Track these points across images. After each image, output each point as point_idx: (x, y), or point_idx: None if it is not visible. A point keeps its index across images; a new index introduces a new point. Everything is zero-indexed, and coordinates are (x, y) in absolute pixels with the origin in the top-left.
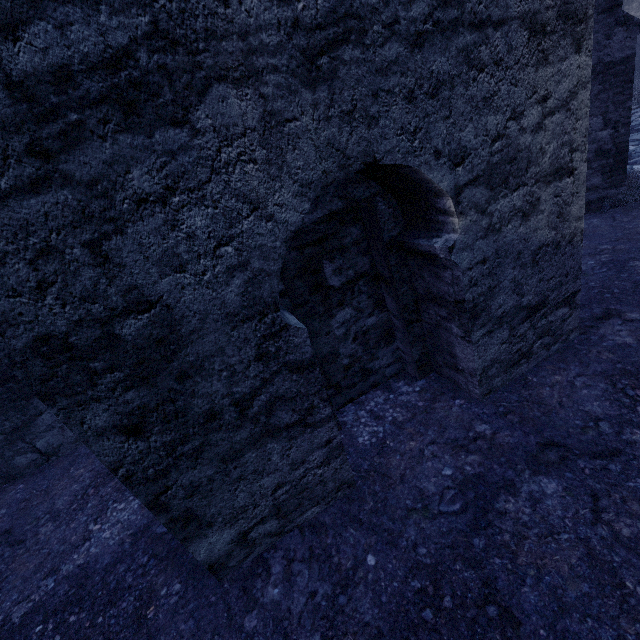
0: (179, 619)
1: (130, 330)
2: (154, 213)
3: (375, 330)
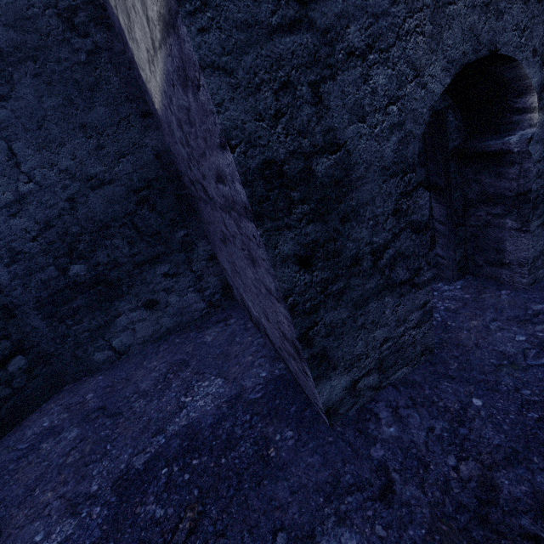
0: (303, 455)
1: (321, 168)
2: (356, 66)
3: None
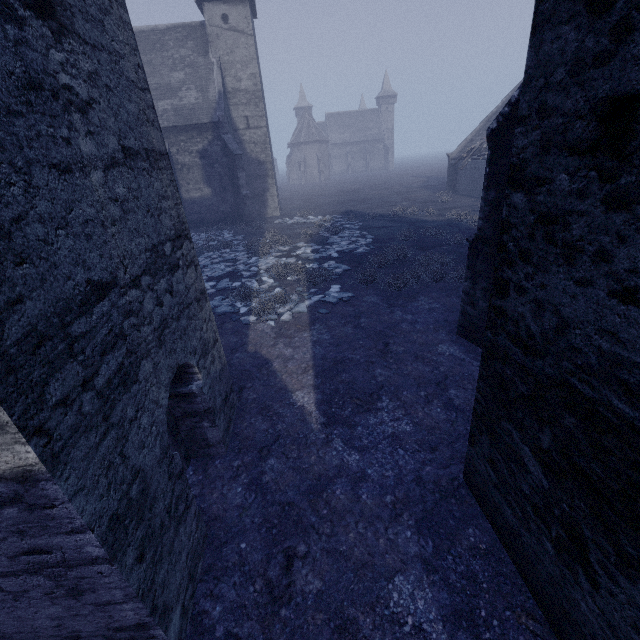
0: None
1: (134, 492)
2: (134, 425)
3: None
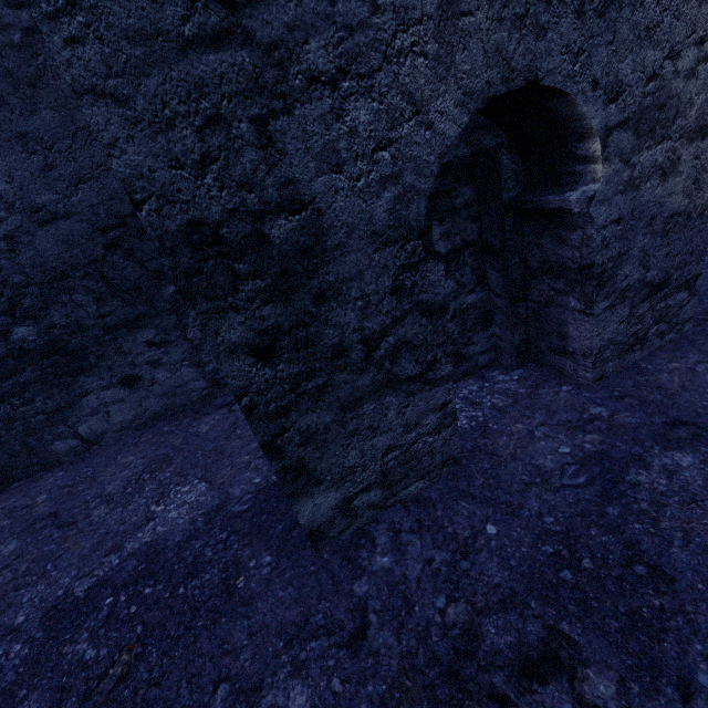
0: (276, 587)
1: (279, 232)
2: (322, 97)
3: (474, 310)
